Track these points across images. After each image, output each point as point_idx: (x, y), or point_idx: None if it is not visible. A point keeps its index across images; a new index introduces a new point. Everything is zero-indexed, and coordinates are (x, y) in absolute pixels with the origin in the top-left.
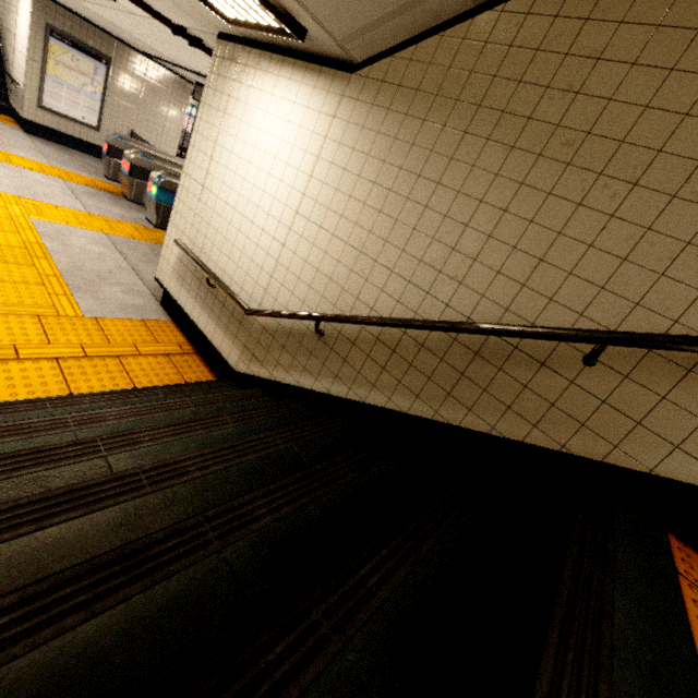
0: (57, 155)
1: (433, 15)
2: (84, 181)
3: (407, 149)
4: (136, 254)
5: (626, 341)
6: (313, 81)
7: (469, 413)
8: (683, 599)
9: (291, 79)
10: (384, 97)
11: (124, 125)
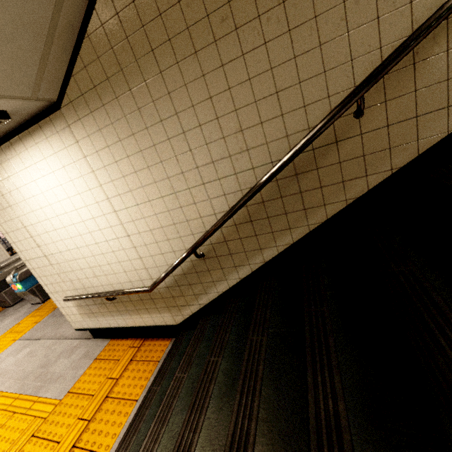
0: None
1: (70, 29)
2: None
3: (138, 115)
4: (49, 329)
5: (372, 82)
6: (41, 136)
7: (326, 207)
8: None
9: (27, 148)
10: (93, 102)
11: None
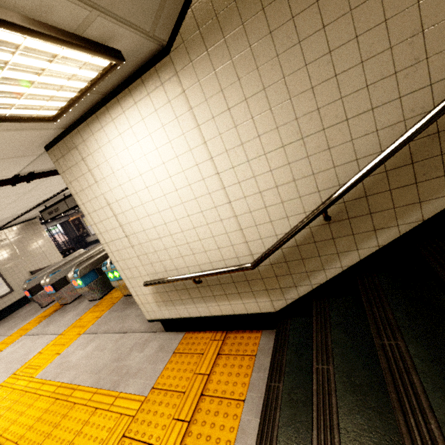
0: (5, 327)
1: None
2: (35, 322)
3: (269, 40)
4: (113, 323)
5: None
6: (143, 92)
7: None
8: None
9: (124, 110)
10: (211, 36)
11: (23, 273)
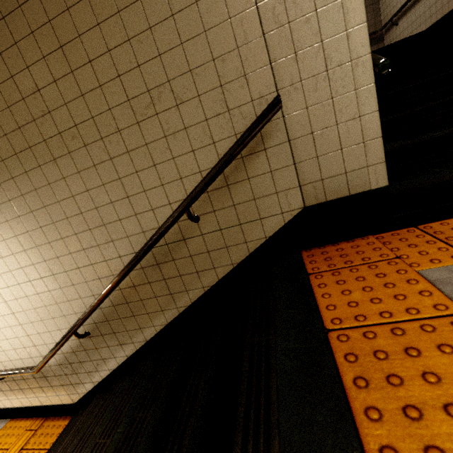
0: None
1: None
2: None
3: (10, 205)
4: None
5: (190, 201)
6: None
7: (188, 293)
8: (313, 292)
9: None
10: None
11: None
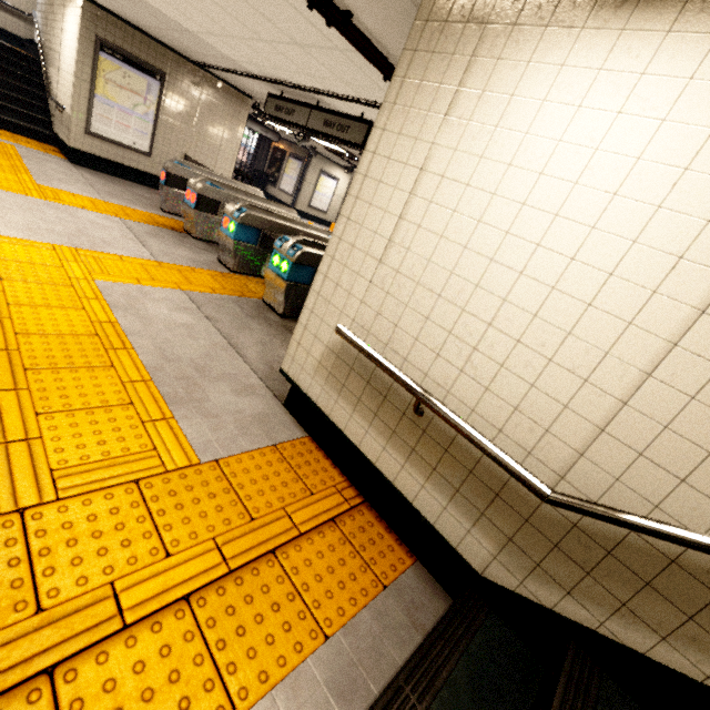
0: (107, 187)
1: None
2: (142, 217)
3: None
4: (226, 318)
5: None
6: None
7: None
8: None
9: (677, 29)
10: None
11: (178, 149)
